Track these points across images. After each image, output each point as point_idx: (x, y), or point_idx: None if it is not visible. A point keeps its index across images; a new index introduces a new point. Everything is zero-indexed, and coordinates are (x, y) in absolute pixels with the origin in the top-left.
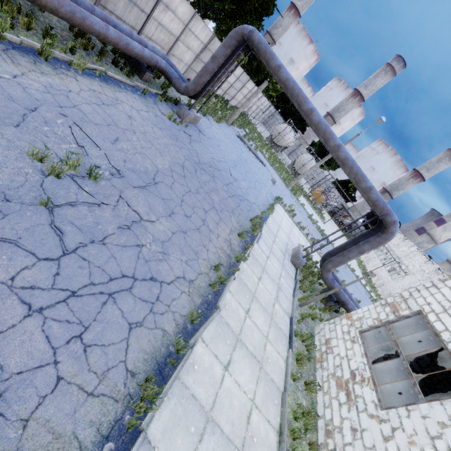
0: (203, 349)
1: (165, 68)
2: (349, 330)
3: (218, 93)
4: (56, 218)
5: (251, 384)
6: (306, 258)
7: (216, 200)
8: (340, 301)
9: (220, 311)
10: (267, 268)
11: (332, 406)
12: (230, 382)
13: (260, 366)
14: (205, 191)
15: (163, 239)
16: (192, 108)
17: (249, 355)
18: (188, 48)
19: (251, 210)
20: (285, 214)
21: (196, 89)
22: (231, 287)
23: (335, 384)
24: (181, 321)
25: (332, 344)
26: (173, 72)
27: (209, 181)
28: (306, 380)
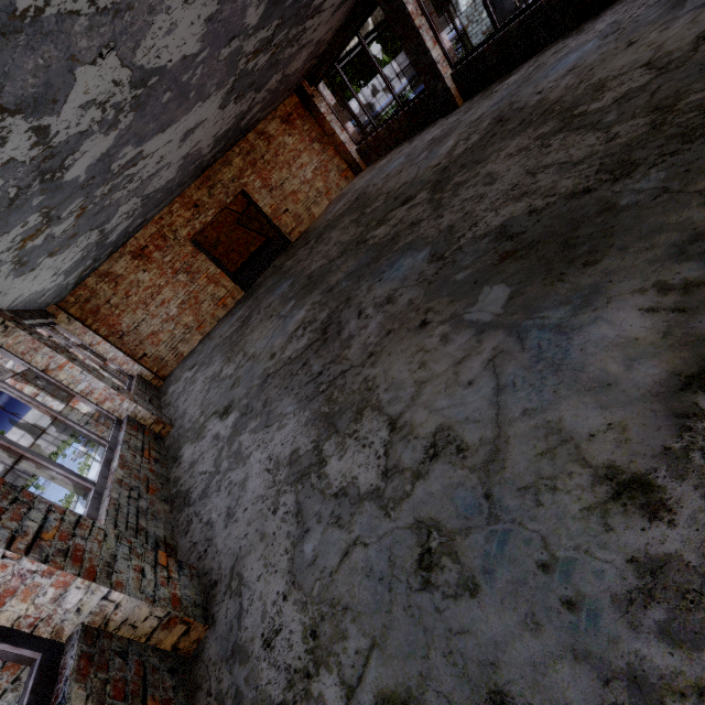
0: None
1: None
2: None
3: None
4: None
5: None
6: None
7: None
8: None
9: None
10: None
11: None
12: None
13: None
14: None
15: None
16: None
17: None
18: None
19: None
20: None
21: None
22: None
23: None
24: None
25: None
26: None
27: None
28: None
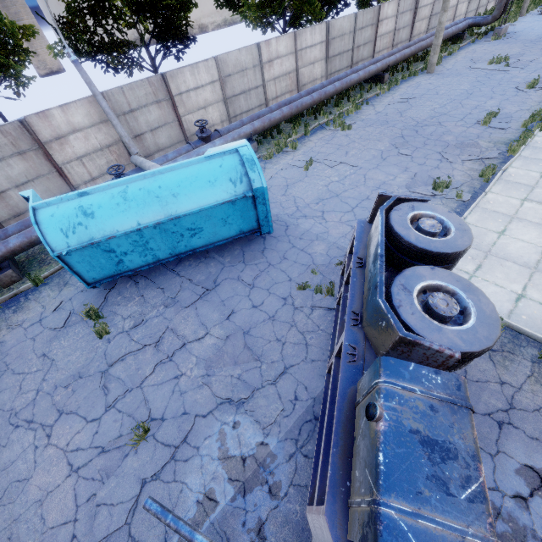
0: None
1: (472, 22)
2: None
3: (489, 8)
4: (512, 67)
5: None
6: None
7: None
8: None
9: None
10: None
11: None
12: None
13: None
14: None
15: None
16: (493, 29)
17: None
18: (463, 3)
19: None
20: None
21: (500, 11)
22: None
23: None
24: None
25: None
26: (478, 20)
27: None
28: None
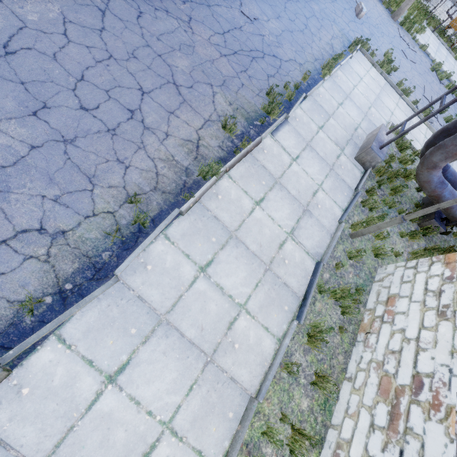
0: (56, 354)
1: None
2: (440, 290)
3: None
4: None
5: (173, 395)
6: (398, 148)
7: (183, 67)
8: (452, 220)
9: (117, 281)
10: (286, 180)
11: (358, 419)
12: (114, 401)
13: (207, 360)
14: (155, 52)
15: (0, 164)
16: None
17: (182, 345)
18: None
19: (277, 74)
20: (371, 71)
21: None
22: (173, 228)
23: (376, 383)
24: (7, 313)
25: (396, 308)
26: None
27: (174, 31)
28: (317, 369)
